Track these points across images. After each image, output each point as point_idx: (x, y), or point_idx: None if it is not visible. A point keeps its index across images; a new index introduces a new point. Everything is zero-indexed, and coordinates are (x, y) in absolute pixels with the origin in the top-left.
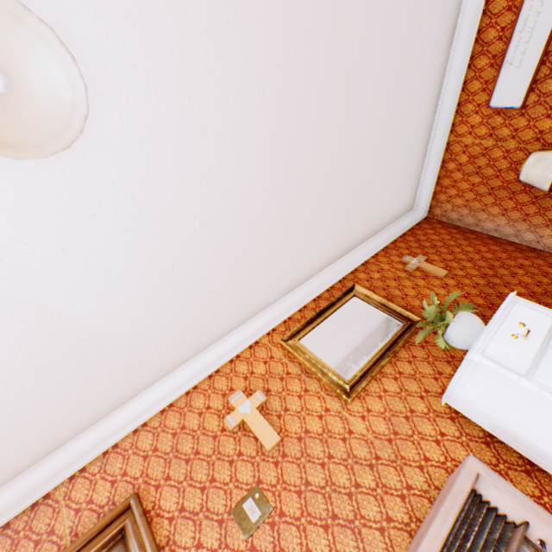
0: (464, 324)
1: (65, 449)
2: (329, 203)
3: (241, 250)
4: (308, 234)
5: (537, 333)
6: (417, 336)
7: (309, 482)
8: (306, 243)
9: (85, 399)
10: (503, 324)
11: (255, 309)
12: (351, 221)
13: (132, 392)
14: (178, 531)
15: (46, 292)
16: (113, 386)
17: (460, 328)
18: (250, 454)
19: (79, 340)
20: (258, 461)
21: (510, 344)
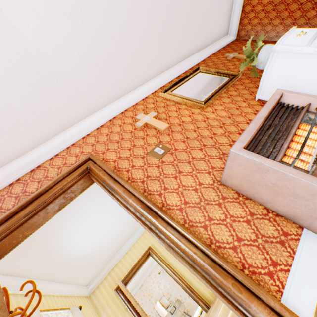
0: (268, 48)
1: (43, 146)
2: (180, 6)
3: (130, 24)
4: (169, 28)
5: (310, 33)
6: (240, 68)
7: (188, 138)
8: (169, 36)
9: (49, 114)
10: (291, 34)
11: (143, 80)
12: (194, 29)
13: (77, 119)
14: (120, 164)
15: (7, 7)
16: (65, 110)
17: (265, 51)
18: (153, 134)
19: (37, 61)
20: (158, 136)
21: (296, 38)
